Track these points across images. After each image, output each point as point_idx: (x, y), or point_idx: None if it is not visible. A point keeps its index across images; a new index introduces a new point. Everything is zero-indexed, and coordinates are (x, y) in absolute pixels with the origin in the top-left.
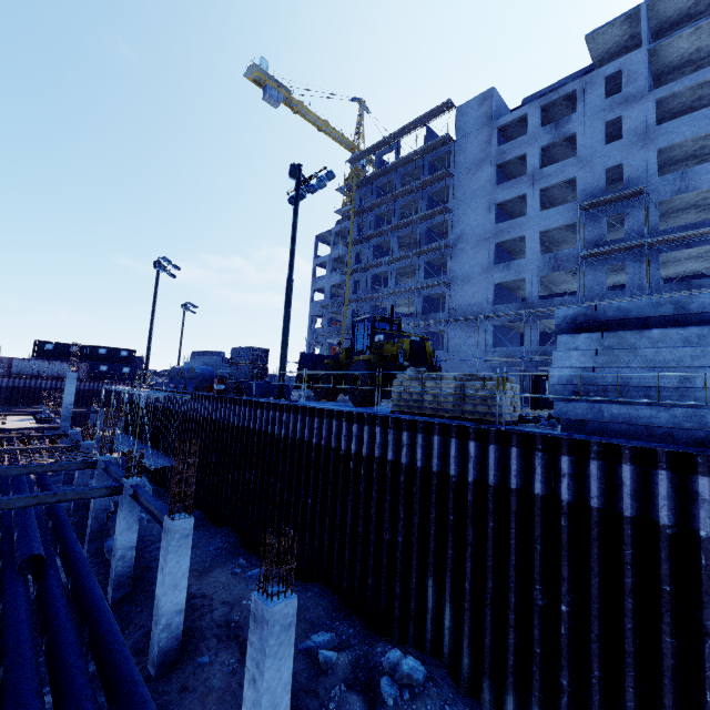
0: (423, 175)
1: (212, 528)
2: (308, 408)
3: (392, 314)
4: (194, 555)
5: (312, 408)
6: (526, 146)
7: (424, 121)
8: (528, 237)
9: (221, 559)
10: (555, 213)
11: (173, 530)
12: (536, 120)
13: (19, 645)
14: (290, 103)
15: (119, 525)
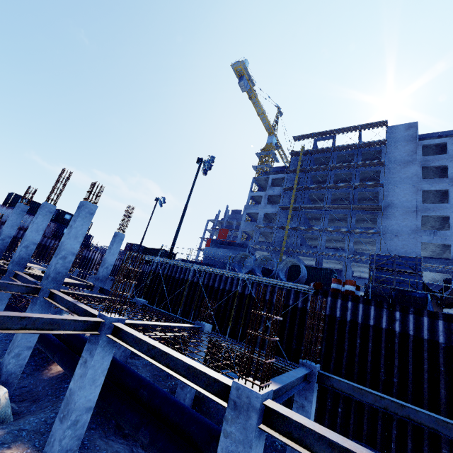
0: (356, 159)
1: None
2: None
3: None
4: None
5: None
6: (447, 161)
7: (361, 128)
8: (452, 218)
9: None
10: None
11: None
12: None
13: None
14: (249, 92)
15: None
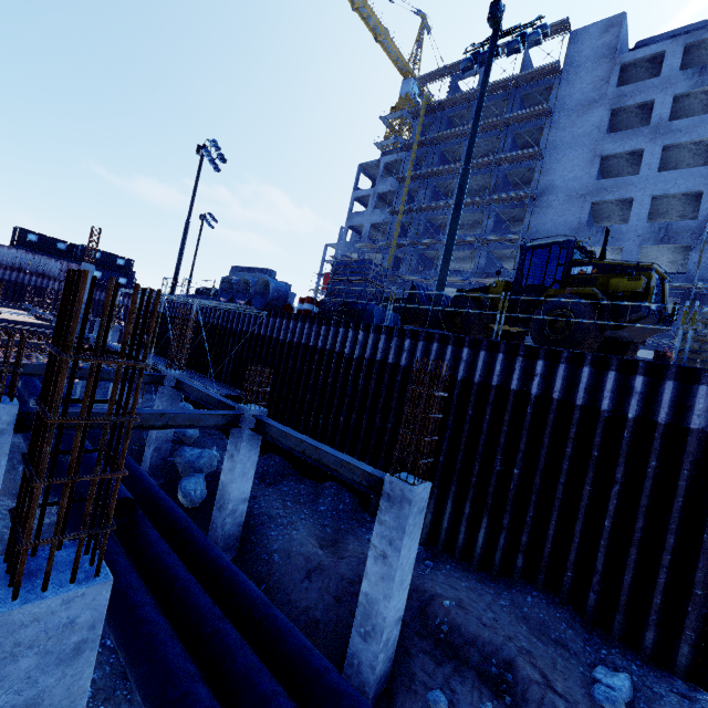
0: (511, 110)
1: (305, 480)
2: (524, 346)
3: (606, 240)
4: (303, 514)
5: (528, 346)
6: (655, 92)
7: None
8: (636, 201)
9: (343, 525)
10: (677, 176)
11: (413, 501)
12: (675, 60)
13: (173, 668)
14: None
15: (232, 468)
